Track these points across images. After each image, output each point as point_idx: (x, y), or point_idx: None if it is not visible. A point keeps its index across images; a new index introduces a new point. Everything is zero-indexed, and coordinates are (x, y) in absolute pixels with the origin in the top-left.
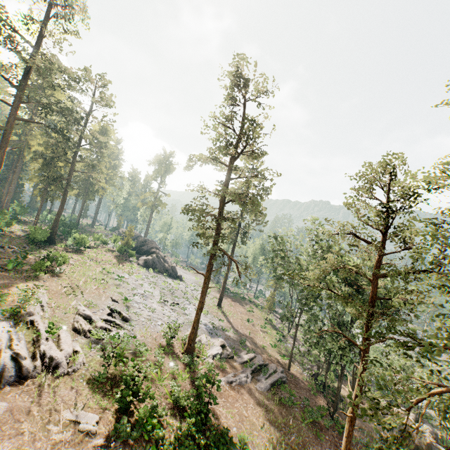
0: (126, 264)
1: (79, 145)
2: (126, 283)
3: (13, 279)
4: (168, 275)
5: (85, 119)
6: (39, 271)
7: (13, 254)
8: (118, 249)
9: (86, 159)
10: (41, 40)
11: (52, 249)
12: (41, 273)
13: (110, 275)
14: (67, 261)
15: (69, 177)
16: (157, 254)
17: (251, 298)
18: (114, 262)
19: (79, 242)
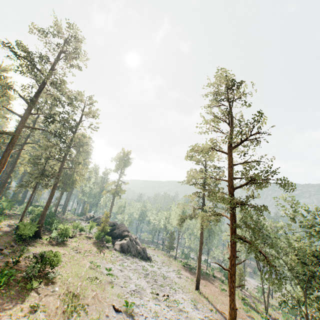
0: (106, 251)
1: (69, 146)
2: (117, 278)
3: (4, 300)
4: (141, 257)
5: (76, 127)
6: (34, 281)
7: (1, 257)
8: (96, 235)
9: (75, 157)
10: (52, 71)
11: (38, 243)
12: (35, 283)
13: (99, 269)
14: (60, 260)
15: (59, 173)
16: (130, 237)
17: (211, 272)
18: (96, 251)
19: (62, 233)
